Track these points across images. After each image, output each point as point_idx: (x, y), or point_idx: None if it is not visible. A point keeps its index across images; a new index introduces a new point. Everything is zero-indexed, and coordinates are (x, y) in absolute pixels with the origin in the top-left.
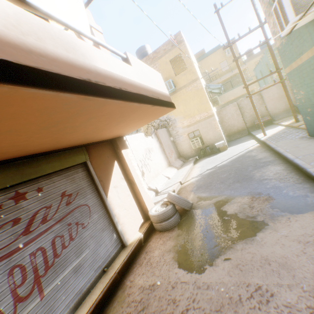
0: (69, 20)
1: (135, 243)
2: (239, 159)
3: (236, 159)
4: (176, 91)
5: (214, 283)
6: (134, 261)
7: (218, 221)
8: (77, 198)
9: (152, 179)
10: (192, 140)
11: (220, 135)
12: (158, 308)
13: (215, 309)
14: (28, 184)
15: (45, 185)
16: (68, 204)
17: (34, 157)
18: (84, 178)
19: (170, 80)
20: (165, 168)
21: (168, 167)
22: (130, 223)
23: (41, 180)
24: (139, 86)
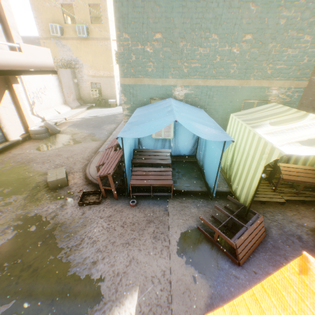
0: None
1: (15, 140)
2: (110, 116)
3: (109, 116)
4: (89, 39)
5: (47, 153)
6: (13, 147)
7: (66, 139)
8: None
9: (43, 109)
10: (92, 90)
11: (114, 94)
12: (21, 157)
13: (42, 157)
14: None
15: None
16: None
17: None
18: None
19: (83, 26)
20: (59, 104)
21: (63, 105)
22: (14, 131)
23: None
24: (26, 65)
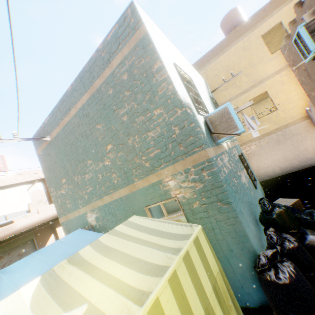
0: (16, 210)
1: None
2: None
3: None
4: None
5: None
6: None
7: None
8: (25, 256)
9: None
10: None
11: None
12: None
13: None
14: (6, 252)
15: (12, 252)
16: (20, 258)
17: (9, 242)
18: (31, 246)
19: None
20: None
21: None
22: None
23: (11, 250)
24: (40, 221)
